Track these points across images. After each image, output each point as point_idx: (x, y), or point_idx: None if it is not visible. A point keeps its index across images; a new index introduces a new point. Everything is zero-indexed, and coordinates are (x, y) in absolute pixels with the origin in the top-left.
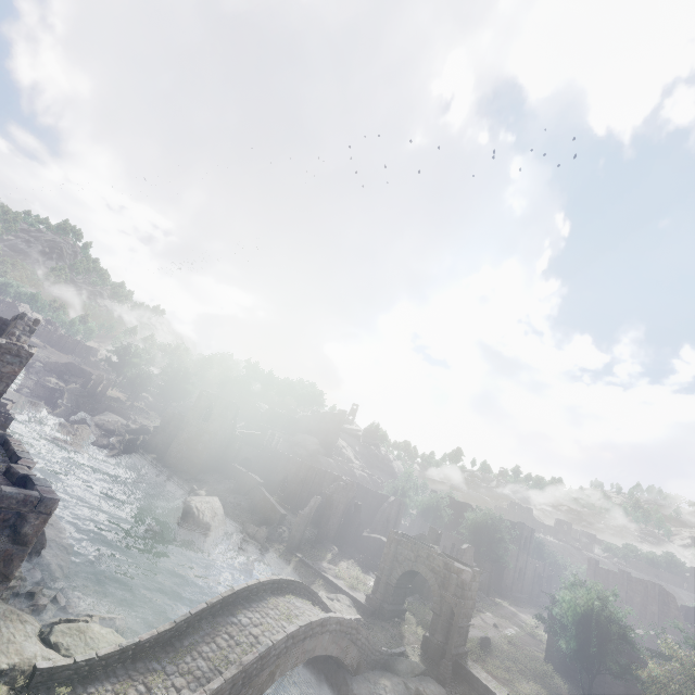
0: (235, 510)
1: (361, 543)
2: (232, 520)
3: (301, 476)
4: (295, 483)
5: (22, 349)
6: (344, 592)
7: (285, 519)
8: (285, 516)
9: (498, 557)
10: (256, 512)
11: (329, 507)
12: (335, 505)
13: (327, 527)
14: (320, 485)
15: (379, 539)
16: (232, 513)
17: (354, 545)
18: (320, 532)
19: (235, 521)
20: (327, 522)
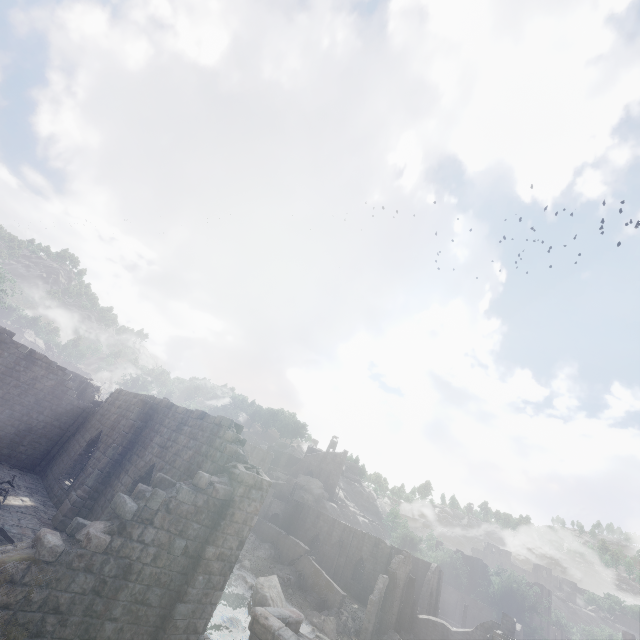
0: (287, 588)
1: (418, 627)
2: (290, 603)
3: (335, 536)
4: (329, 545)
5: (264, 479)
6: None
7: (344, 601)
8: (344, 597)
9: (534, 631)
10: (308, 588)
11: (392, 587)
12: (396, 583)
13: (391, 612)
14: (359, 550)
15: (440, 623)
16: (285, 591)
17: (410, 630)
18: (385, 619)
19: (292, 605)
20: (391, 606)
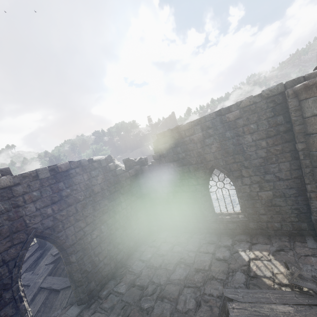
0: None
1: None
2: None
3: None
4: None
5: None
6: None
7: None
8: None
9: None
10: None
11: None
12: None
13: None
14: None
15: None
16: None
17: None
18: None
19: None
20: None
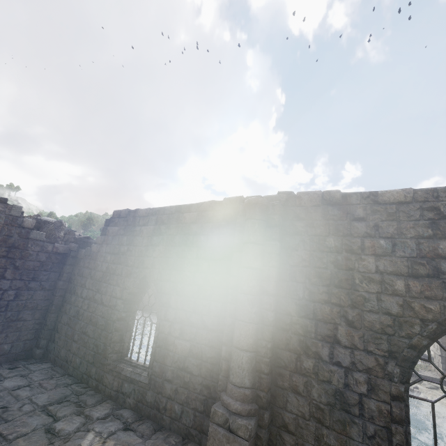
0: None
1: None
2: None
3: None
4: None
5: None
6: (425, 377)
7: None
8: None
9: None
10: None
11: None
12: None
13: None
14: None
15: None
16: None
17: None
18: None
19: None
20: None
